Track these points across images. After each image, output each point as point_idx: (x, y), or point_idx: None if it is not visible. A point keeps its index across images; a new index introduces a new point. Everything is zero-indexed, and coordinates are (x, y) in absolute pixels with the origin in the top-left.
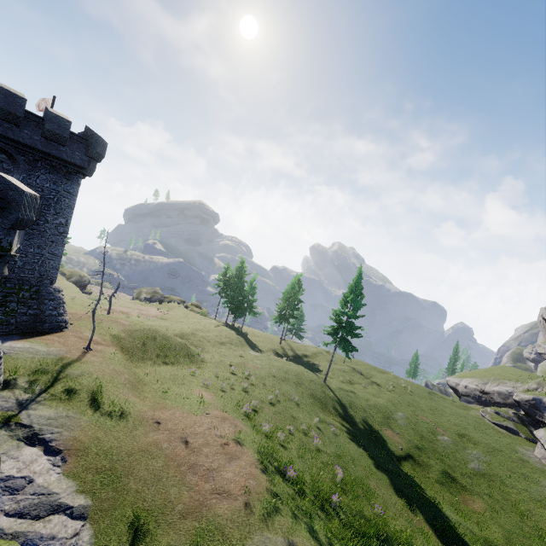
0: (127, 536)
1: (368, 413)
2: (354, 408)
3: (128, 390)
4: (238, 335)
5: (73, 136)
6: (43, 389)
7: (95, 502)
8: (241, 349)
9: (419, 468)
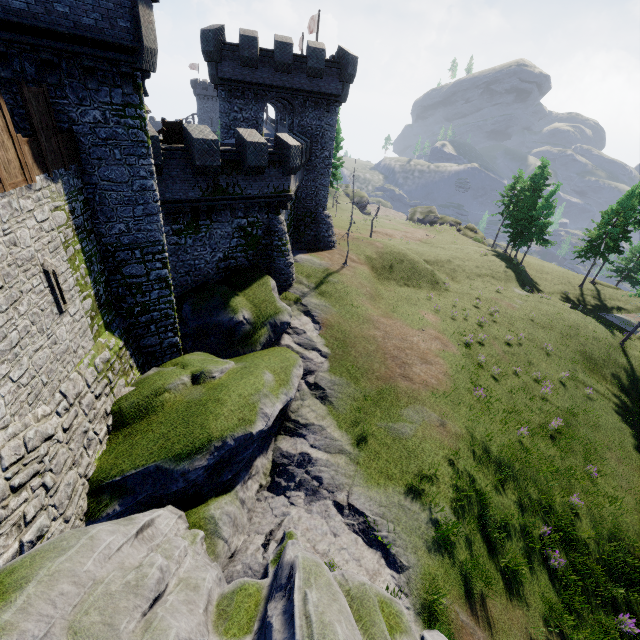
0: (345, 374)
1: None
2: None
3: (366, 299)
4: (507, 268)
5: (328, 63)
6: (315, 287)
7: (332, 353)
8: (504, 284)
9: None
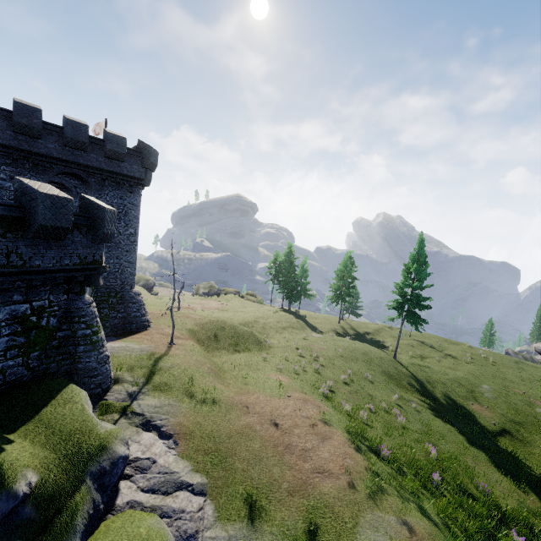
0: (244, 511)
1: (448, 387)
2: (432, 383)
3: (213, 378)
4: (297, 319)
5: (129, 151)
6: (145, 381)
7: (210, 480)
8: (303, 332)
9: (519, 444)
